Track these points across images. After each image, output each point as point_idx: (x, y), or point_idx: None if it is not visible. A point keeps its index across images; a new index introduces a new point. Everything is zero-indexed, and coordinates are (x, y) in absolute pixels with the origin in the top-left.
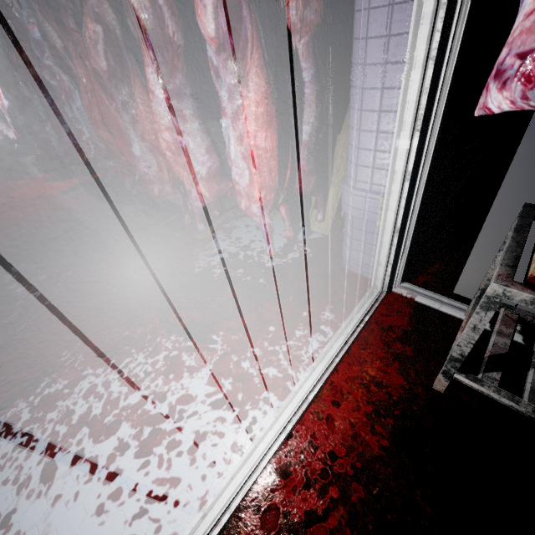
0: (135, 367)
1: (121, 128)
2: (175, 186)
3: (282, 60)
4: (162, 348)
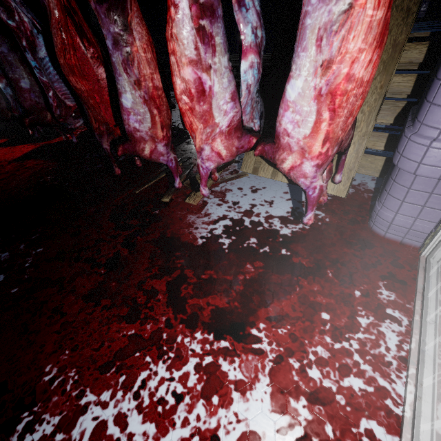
0: (158, 386)
1: (98, 79)
2: (168, 146)
3: None
4: (188, 352)
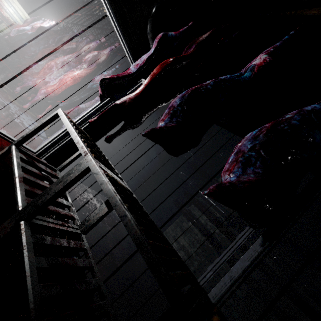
0: None
1: None
2: None
3: (96, 91)
4: None
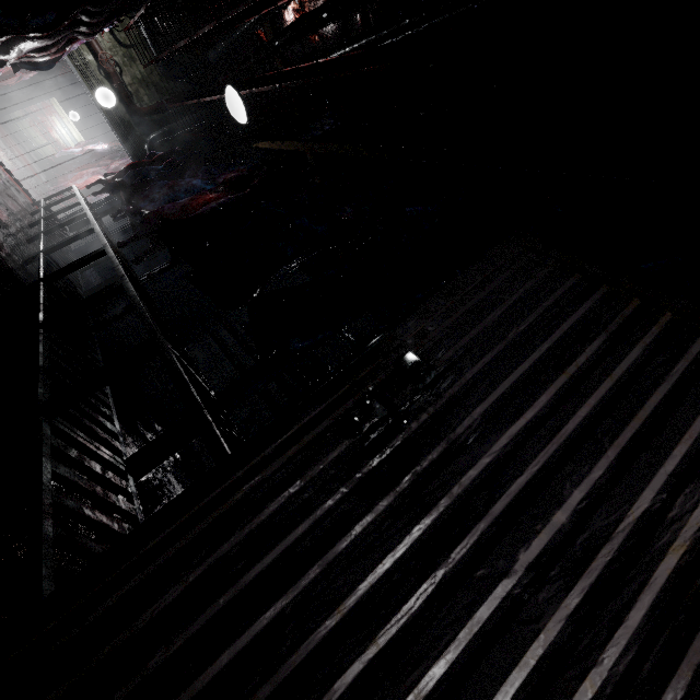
0: None
1: None
2: None
3: None
4: None
